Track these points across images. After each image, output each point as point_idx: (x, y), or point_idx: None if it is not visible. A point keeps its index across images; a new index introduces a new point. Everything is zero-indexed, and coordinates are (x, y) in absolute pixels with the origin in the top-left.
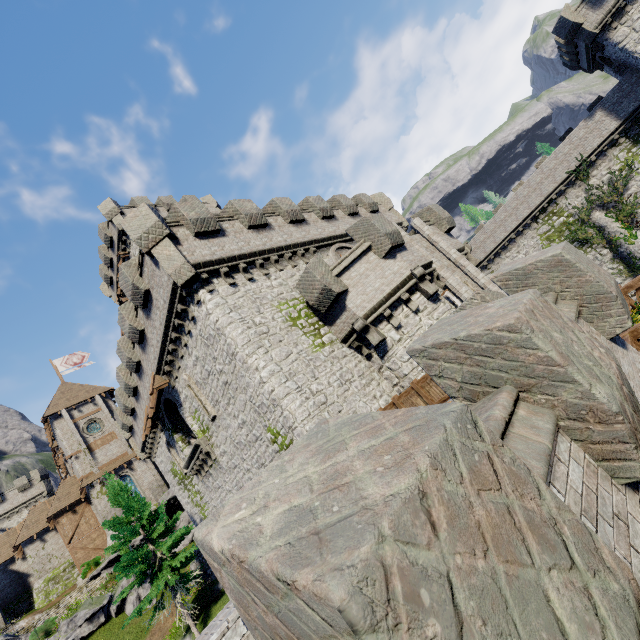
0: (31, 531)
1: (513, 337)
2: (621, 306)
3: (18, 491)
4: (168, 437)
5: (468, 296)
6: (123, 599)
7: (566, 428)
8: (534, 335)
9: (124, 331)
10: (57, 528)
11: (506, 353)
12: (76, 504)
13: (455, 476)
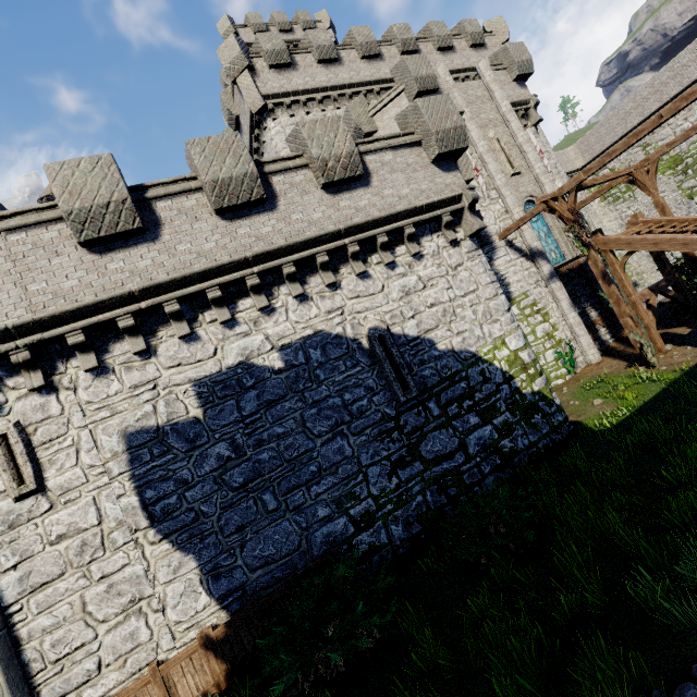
0: None
1: (298, 129)
2: (435, 140)
3: None
4: None
5: (483, 151)
6: None
7: (311, 168)
8: (302, 128)
9: None
10: None
11: (299, 137)
12: None
13: (220, 139)
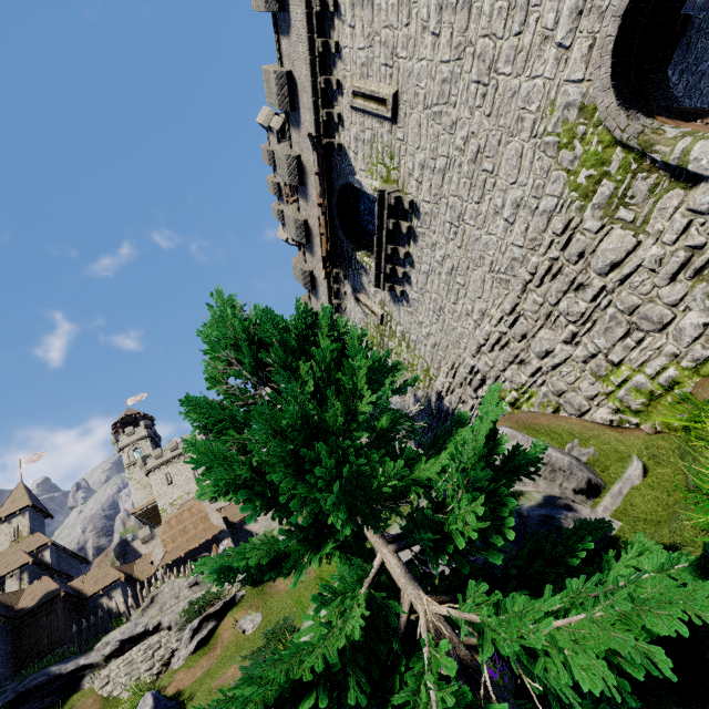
0: None
1: None
2: None
3: None
4: (352, 280)
5: None
6: None
7: None
8: None
9: (273, 103)
10: None
11: None
12: None
13: None
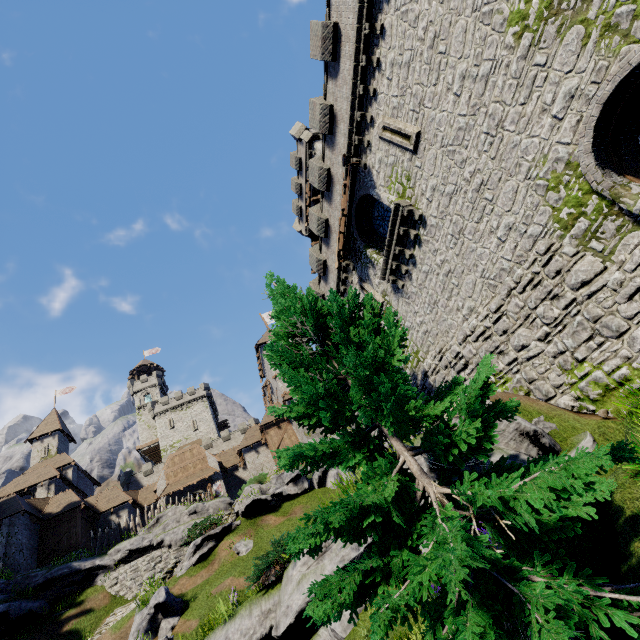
0: (249, 442)
1: None
2: None
3: (240, 433)
4: (360, 271)
5: None
6: (324, 473)
7: None
8: None
9: (315, 127)
10: (267, 437)
11: None
12: (280, 421)
13: None
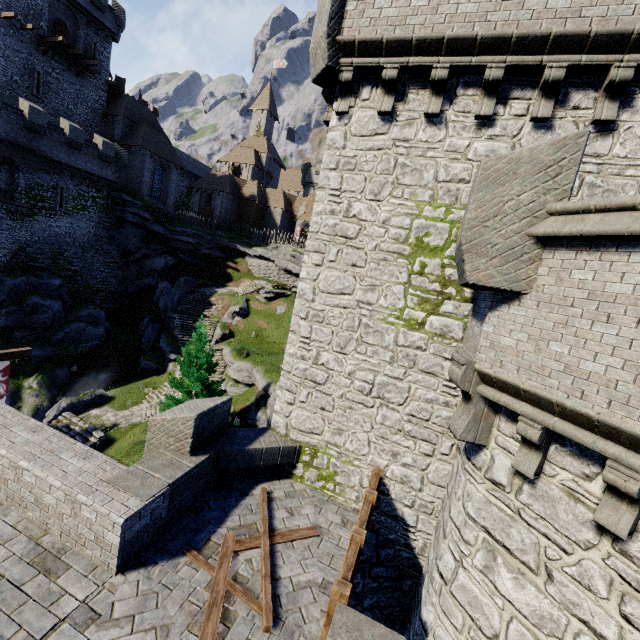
0: None
1: None
2: None
3: None
4: None
5: None
6: None
7: None
8: None
9: None
10: None
11: None
12: None
13: None
